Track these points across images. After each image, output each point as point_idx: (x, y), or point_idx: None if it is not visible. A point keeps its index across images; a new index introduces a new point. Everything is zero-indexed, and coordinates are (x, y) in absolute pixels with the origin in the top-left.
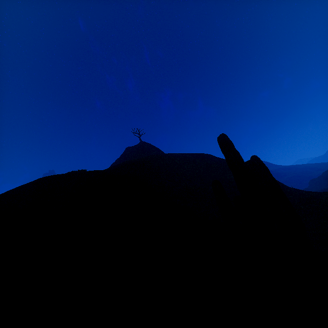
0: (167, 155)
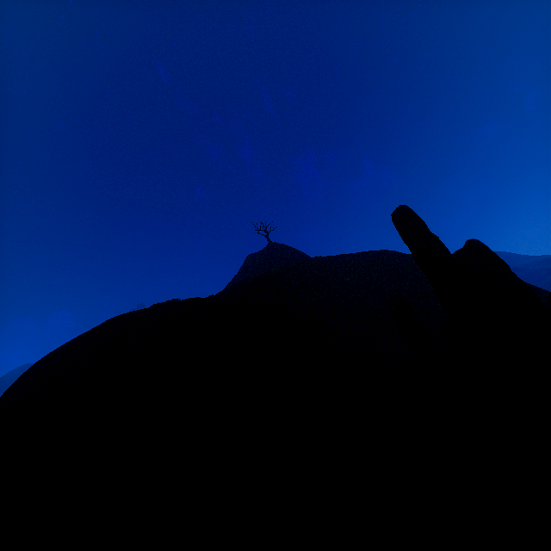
0: (315, 261)
